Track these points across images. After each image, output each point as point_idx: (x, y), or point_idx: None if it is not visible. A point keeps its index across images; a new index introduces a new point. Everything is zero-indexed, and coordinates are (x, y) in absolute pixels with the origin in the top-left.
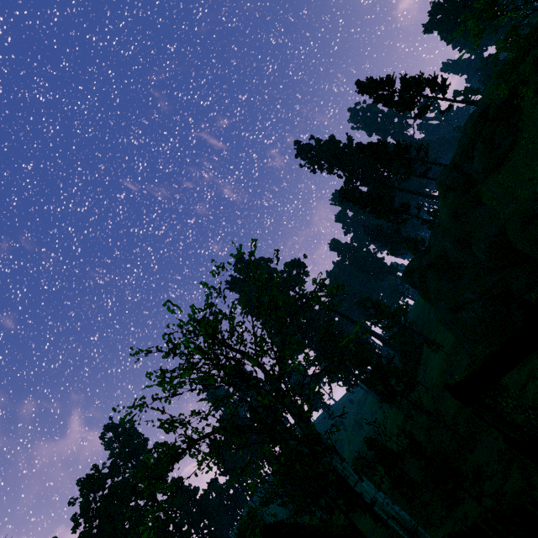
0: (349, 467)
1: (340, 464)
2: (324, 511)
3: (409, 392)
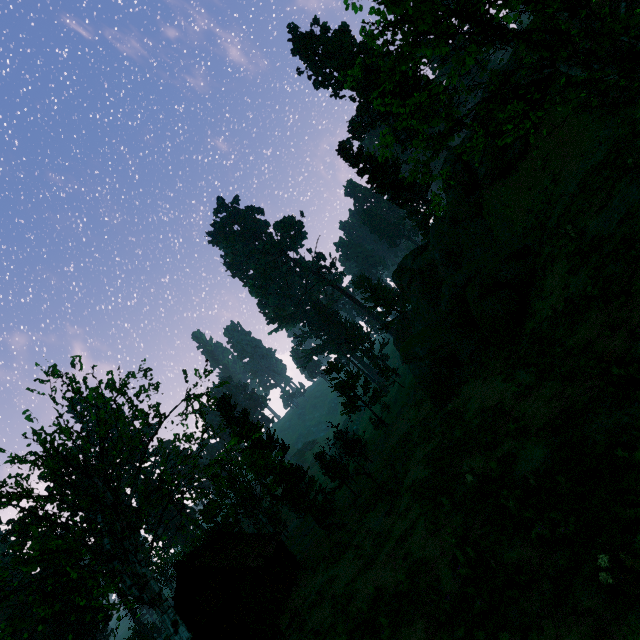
0: (168, 620)
1: (160, 616)
2: (265, 515)
3: (373, 404)
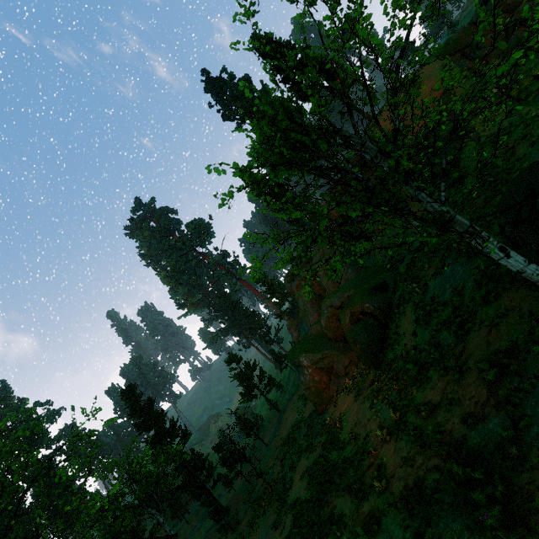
0: None
1: None
2: (162, 514)
3: (268, 393)
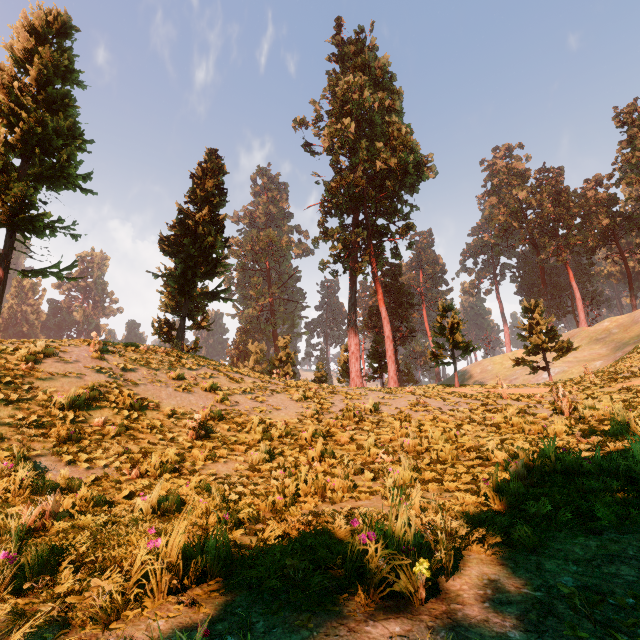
0: None
1: None
2: None
3: None
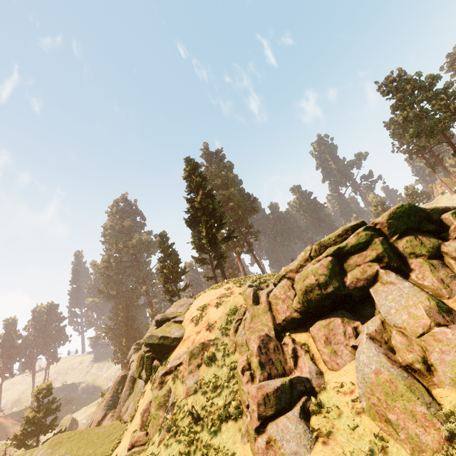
0: None
1: None
2: None
3: None
